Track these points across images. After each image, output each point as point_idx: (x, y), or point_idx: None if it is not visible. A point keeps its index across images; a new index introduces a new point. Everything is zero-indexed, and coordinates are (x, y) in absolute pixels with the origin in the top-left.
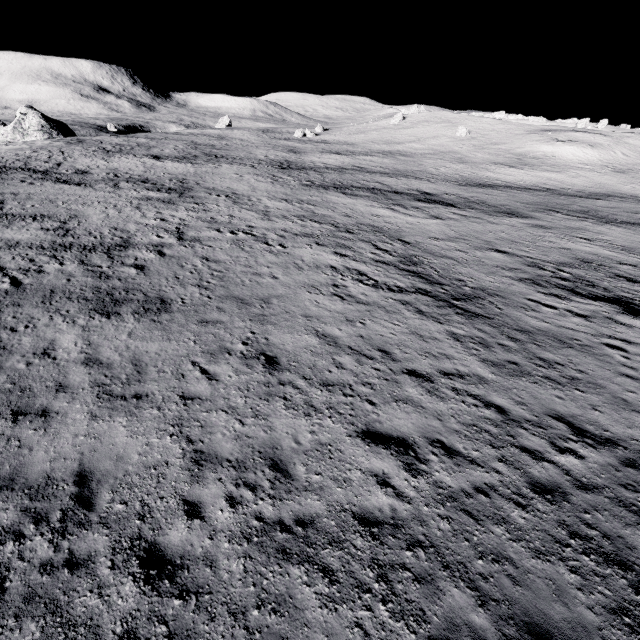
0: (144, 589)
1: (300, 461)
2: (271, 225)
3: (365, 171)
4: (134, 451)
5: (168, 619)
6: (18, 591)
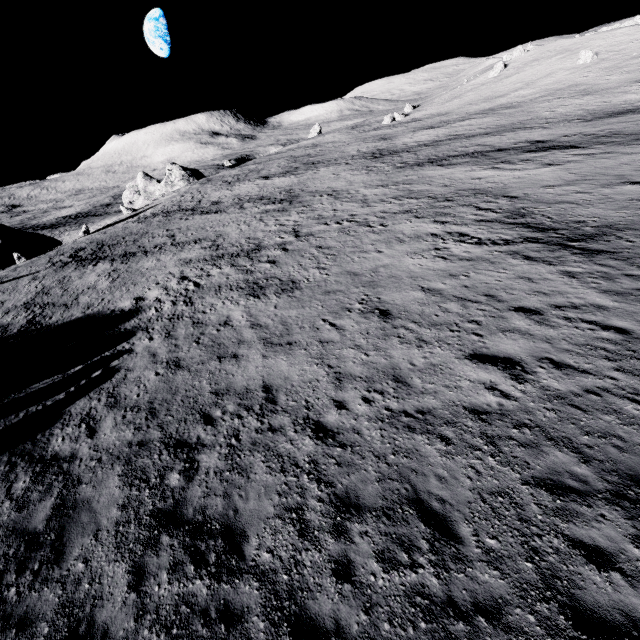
0: (317, 442)
1: (416, 376)
2: (370, 210)
3: (462, 137)
4: (294, 374)
5: (335, 456)
6: (247, 440)
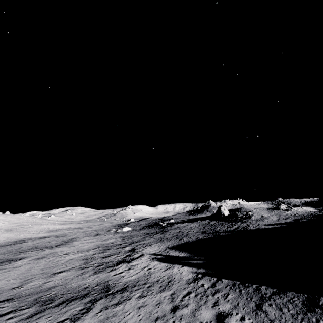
0: None
1: None
2: None
3: None
4: None
5: None
6: None
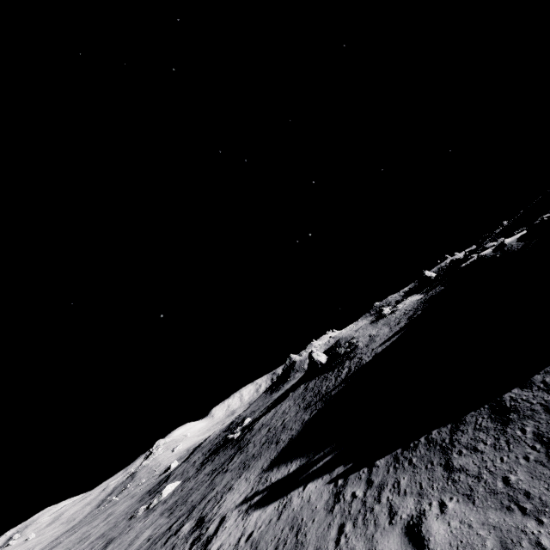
0: None
1: (486, 549)
2: None
3: None
4: None
5: None
6: None
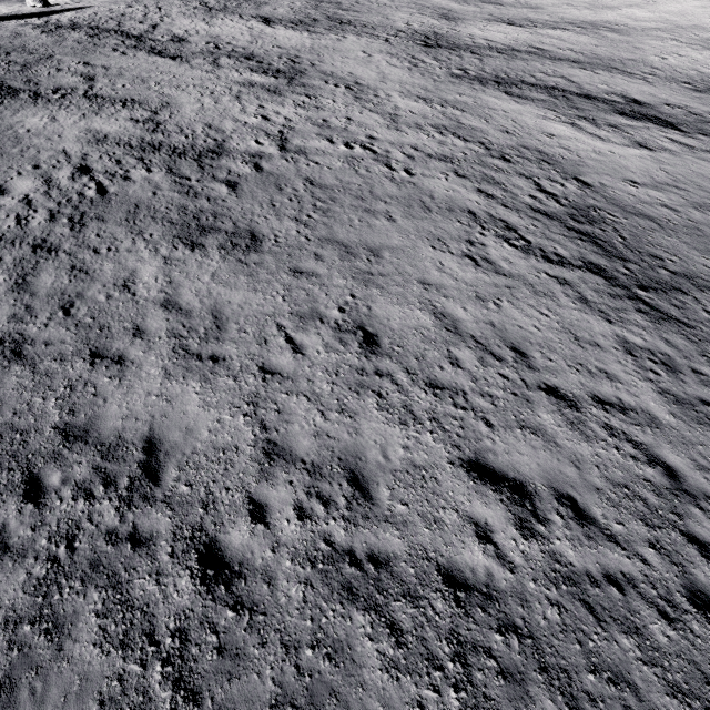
0: (200, 589)
1: (385, 482)
2: (398, 138)
3: (547, 56)
4: (204, 426)
5: (219, 630)
6: (85, 554)
